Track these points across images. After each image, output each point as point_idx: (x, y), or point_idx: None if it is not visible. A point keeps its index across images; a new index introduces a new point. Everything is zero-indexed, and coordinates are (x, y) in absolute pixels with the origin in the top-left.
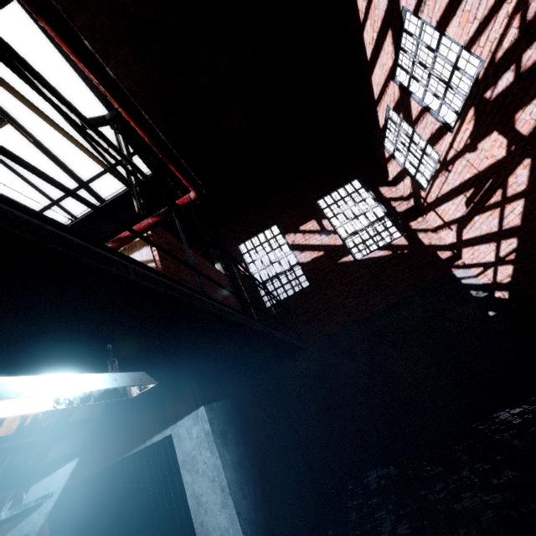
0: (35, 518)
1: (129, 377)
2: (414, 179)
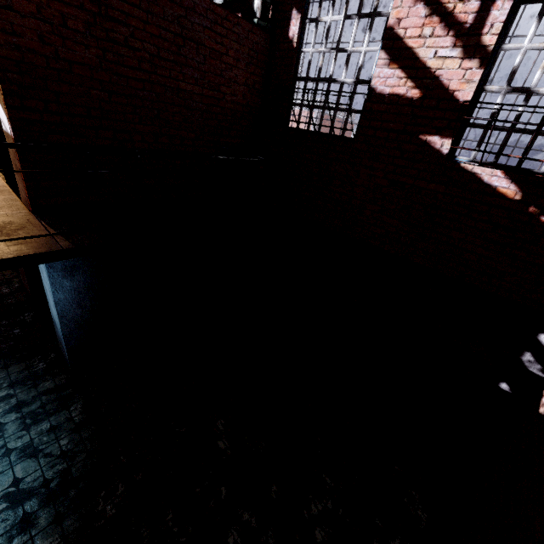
0: None
1: None
2: None
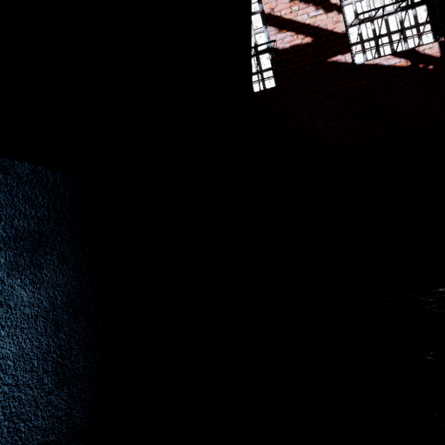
0: None
1: None
2: None
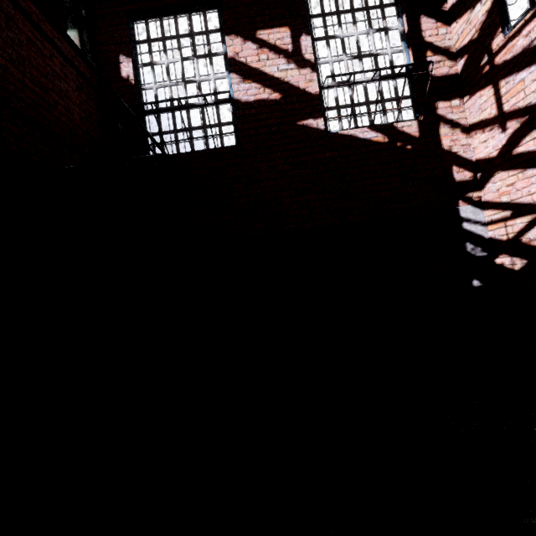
0: None
1: None
2: (500, 1)
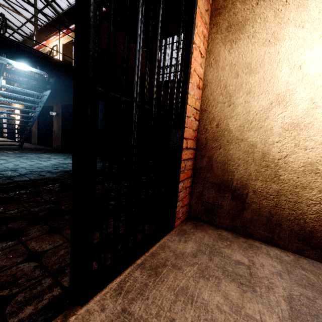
0: (44, 98)
1: (40, 71)
2: None
